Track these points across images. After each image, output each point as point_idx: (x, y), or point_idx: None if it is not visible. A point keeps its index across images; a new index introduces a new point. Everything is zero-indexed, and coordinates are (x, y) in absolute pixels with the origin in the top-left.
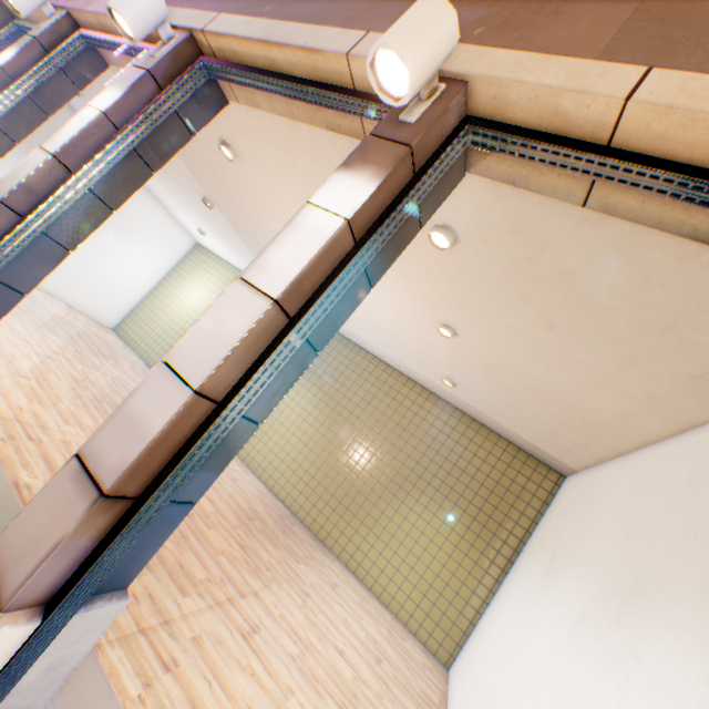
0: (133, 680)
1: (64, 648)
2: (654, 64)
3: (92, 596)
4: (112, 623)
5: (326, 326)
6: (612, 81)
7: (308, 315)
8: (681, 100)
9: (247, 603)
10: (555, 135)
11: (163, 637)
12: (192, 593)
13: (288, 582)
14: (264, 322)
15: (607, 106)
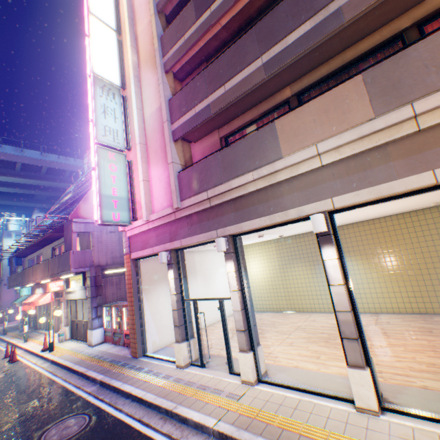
0: None
1: None
2: None
3: None
4: None
5: None
6: None
7: None
8: None
9: None
10: None
11: None
12: None
13: None
14: None
15: None
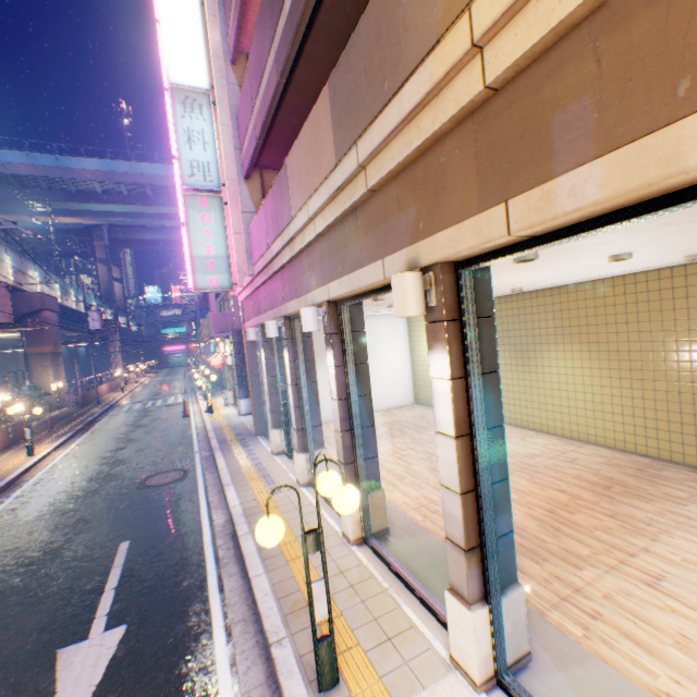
0: (571, 627)
1: (509, 615)
2: (505, 196)
3: (500, 590)
4: (539, 599)
5: (490, 413)
6: (494, 224)
7: (473, 427)
8: (532, 217)
9: (637, 560)
10: (500, 248)
11: (577, 600)
12: (582, 567)
13: (676, 529)
14: (459, 448)
15: (504, 239)
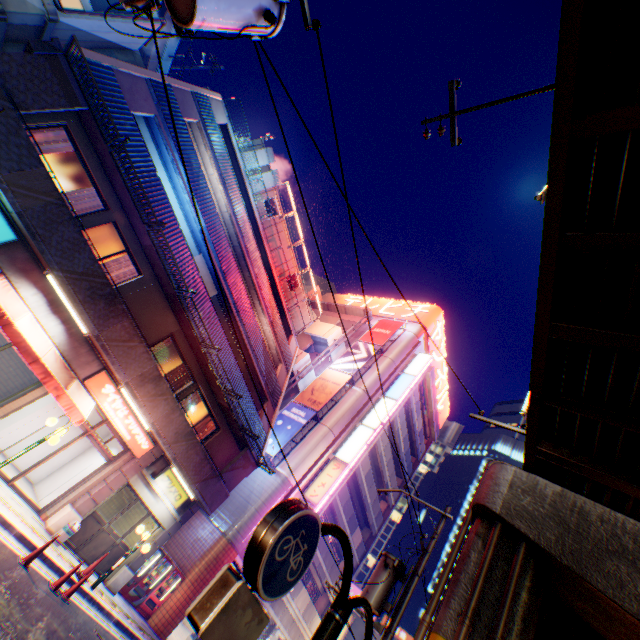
0: None
1: None
2: None
3: None
4: None
5: None
6: None
7: None
8: None
9: None
10: None
11: None
12: None
13: None
14: None
15: None
